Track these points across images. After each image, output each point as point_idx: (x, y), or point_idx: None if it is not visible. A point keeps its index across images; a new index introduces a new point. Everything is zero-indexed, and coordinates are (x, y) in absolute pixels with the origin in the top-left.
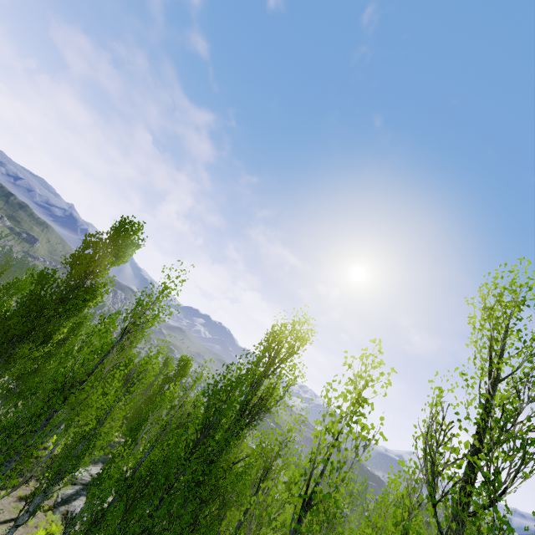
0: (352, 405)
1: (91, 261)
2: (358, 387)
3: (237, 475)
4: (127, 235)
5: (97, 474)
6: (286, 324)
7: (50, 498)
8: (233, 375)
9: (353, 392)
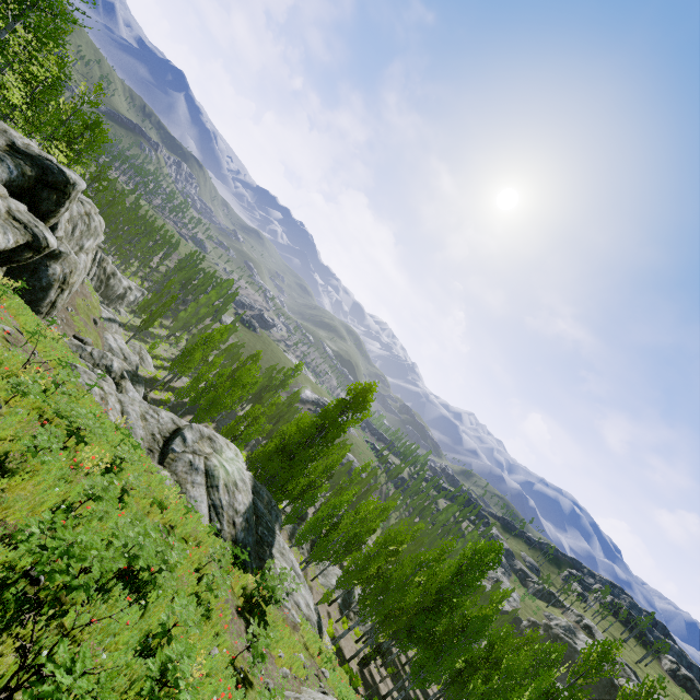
0: (539, 696)
1: (344, 428)
2: (542, 690)
3: (453, 624)
4: (366, 399)
5: (337, 552)
6: (488, 550)
7: (285, 532)
8: (452, 569)
9: (539, 686)
